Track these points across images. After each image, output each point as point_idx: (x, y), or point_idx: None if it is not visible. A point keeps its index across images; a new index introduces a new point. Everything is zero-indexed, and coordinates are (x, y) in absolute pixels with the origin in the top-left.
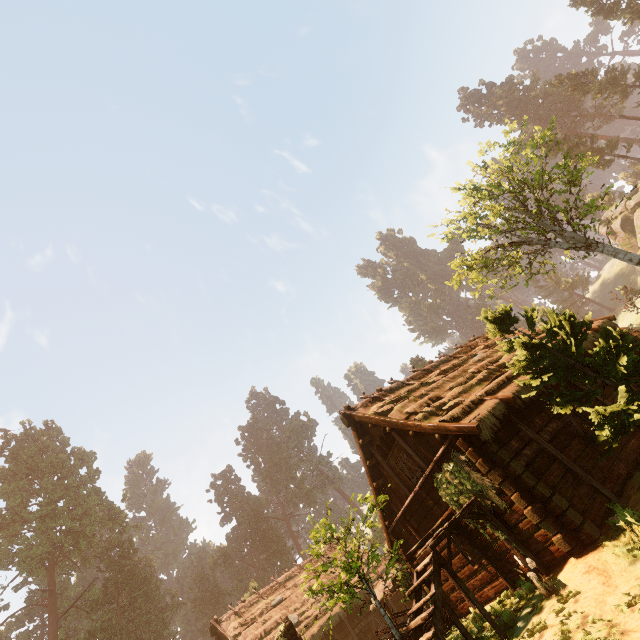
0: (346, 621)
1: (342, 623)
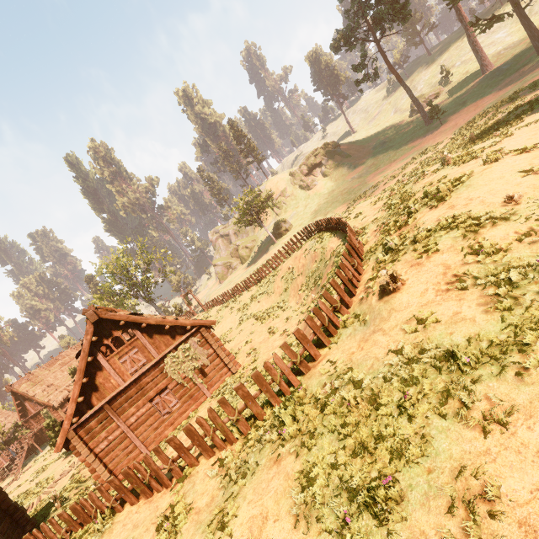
0: None
1: None
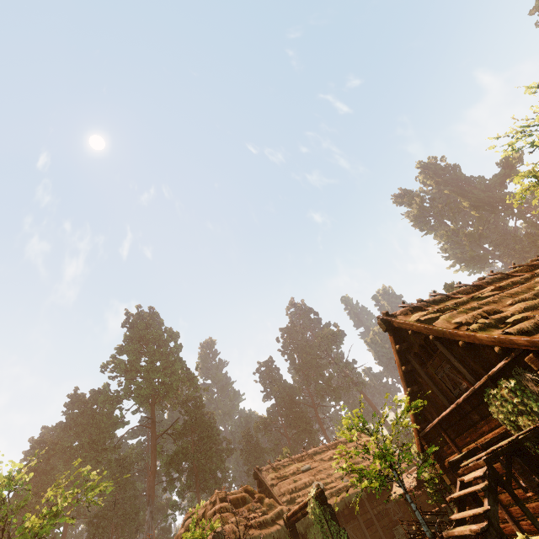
0: (366, 501)
1: (362, 501)
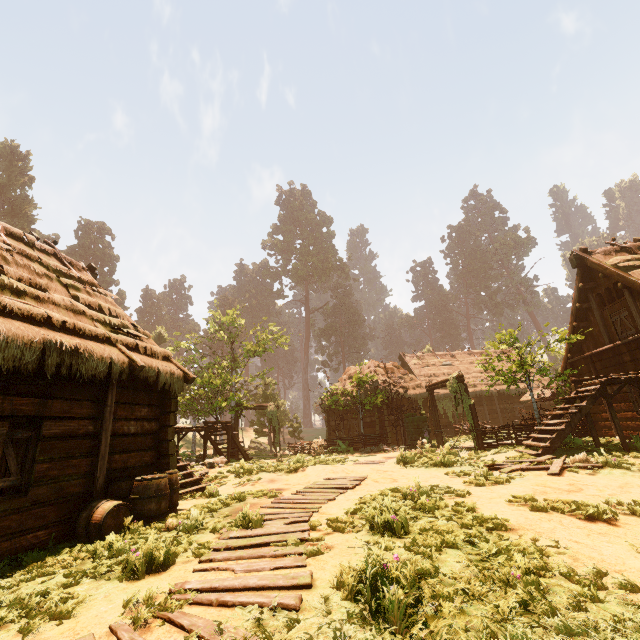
0: (495, 398)
1: (491, 397)
